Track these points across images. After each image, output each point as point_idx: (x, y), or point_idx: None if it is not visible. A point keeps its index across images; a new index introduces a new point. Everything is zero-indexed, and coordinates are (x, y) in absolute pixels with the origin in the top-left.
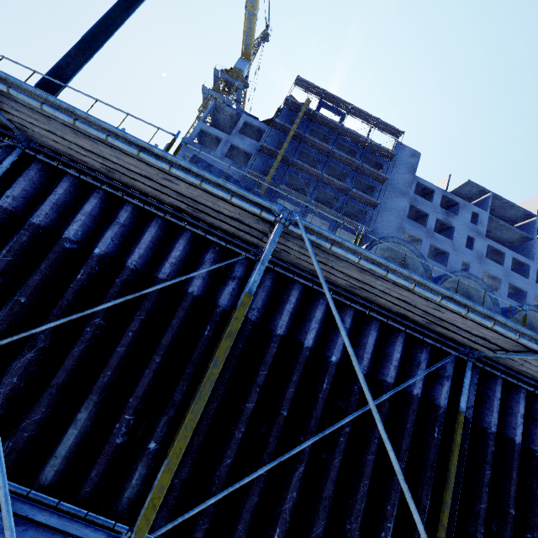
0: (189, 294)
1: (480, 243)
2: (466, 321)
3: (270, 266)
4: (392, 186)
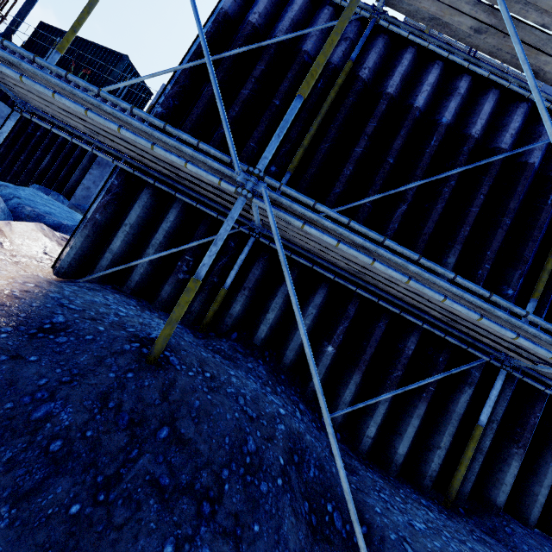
0: (530, 165)
1: None
2: None
3: None
4: None
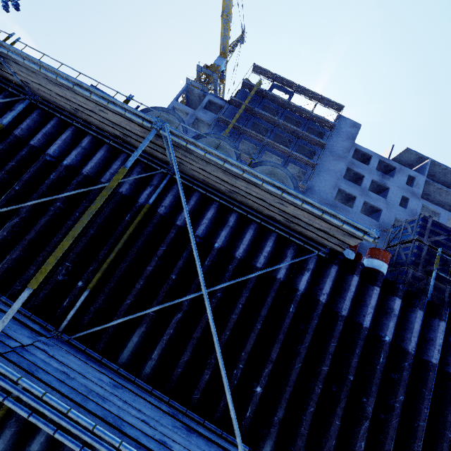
0: None
1: (414, 203)
2: (119, 117)
3: (34, 102)
4: (332, 151)
